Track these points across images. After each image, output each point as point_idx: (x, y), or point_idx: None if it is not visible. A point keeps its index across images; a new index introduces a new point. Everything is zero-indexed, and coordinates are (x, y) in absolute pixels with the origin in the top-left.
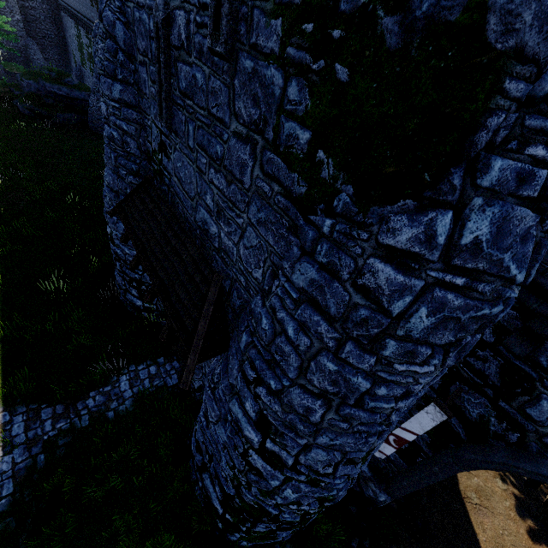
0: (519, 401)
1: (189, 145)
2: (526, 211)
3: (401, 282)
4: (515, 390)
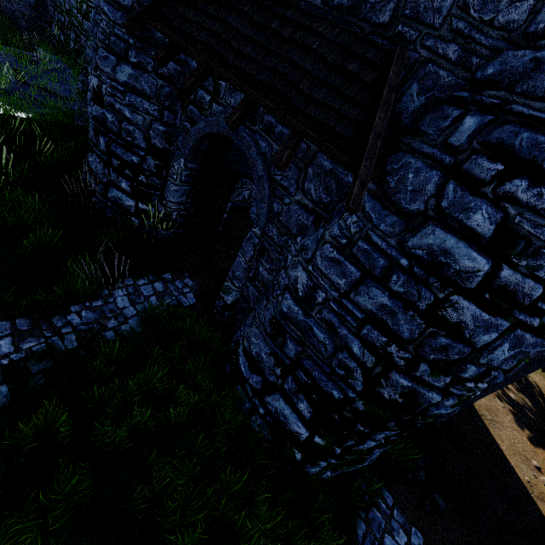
0: None
1: None
2: None
3: None
4: None
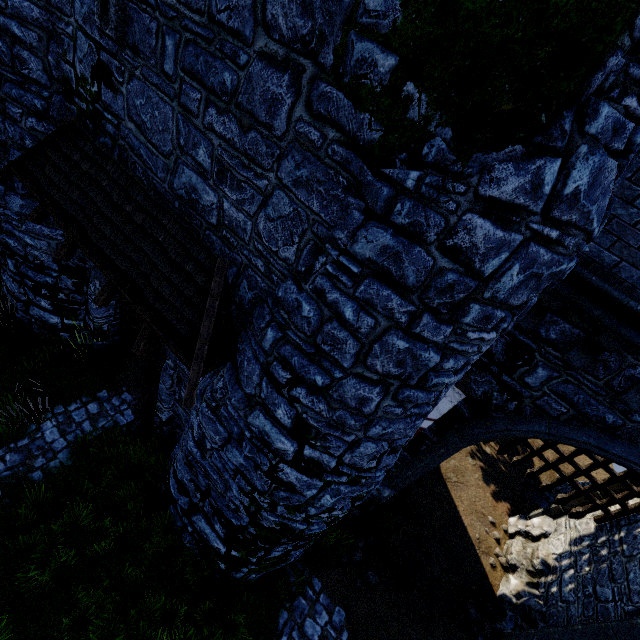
0: (519, 372)
1: (165, 71)
2: (614, 164)
3: (500, 237)
4: (517, 363)
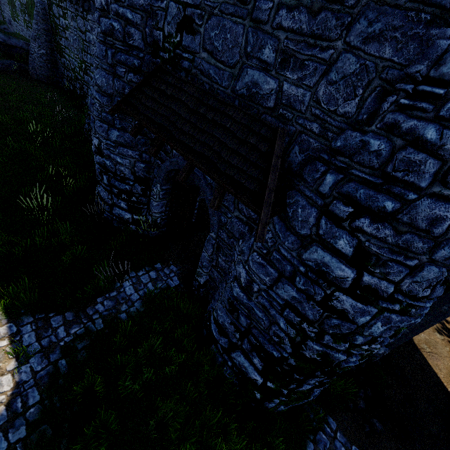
0: None
1: None
2: None
3: None
4: None
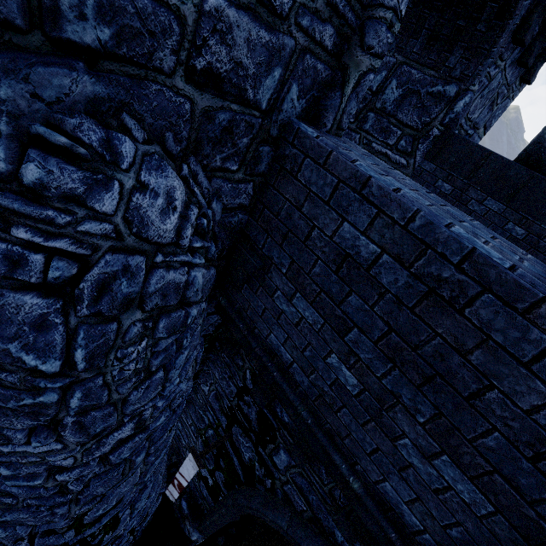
0: (269, 448)
1: None
2: (22, 299)
3: None
4: (267, 438)
